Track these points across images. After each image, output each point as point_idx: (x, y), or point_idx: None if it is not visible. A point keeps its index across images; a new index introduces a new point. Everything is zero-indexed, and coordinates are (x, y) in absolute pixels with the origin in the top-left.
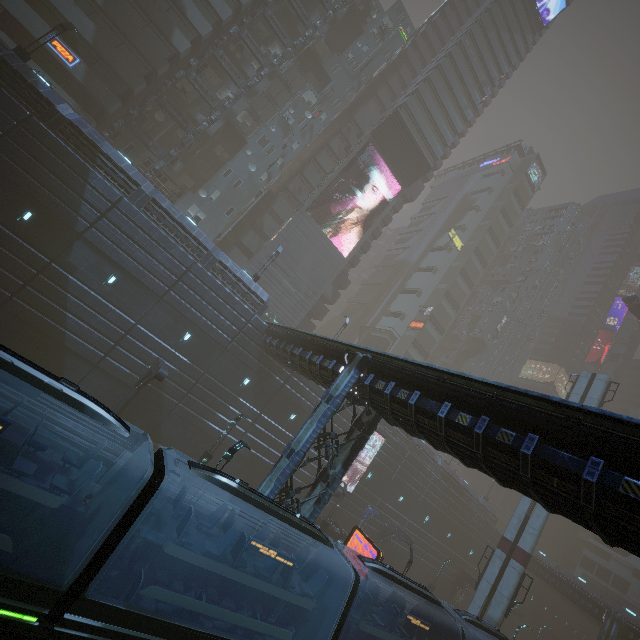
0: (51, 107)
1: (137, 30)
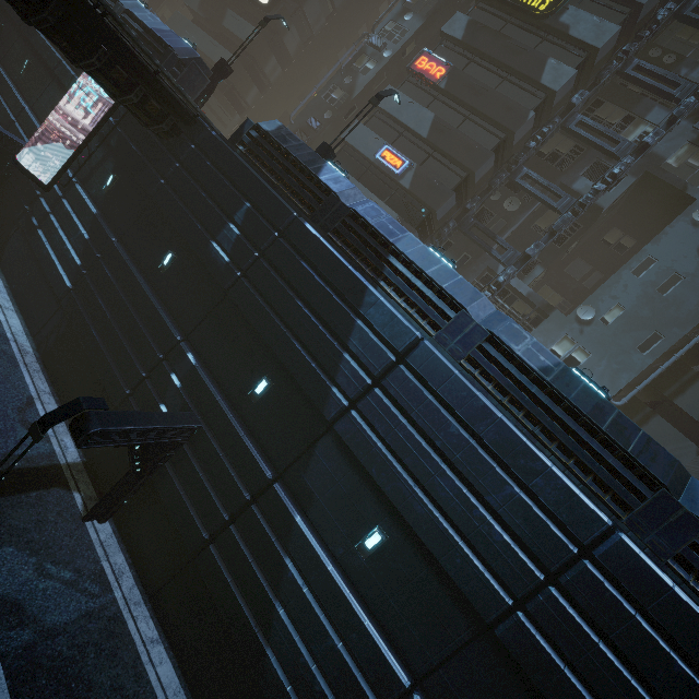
0: (329, 196)
1: (487, 92)
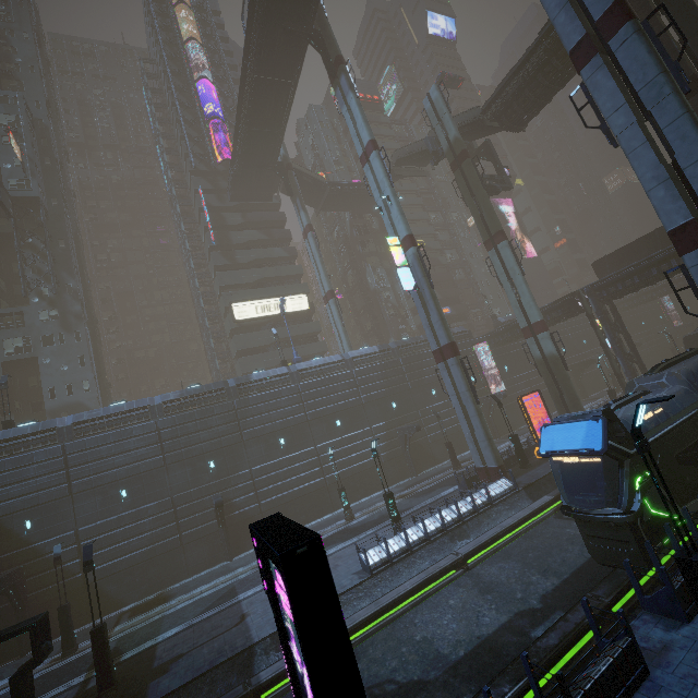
0: None
1: (437, 275)
